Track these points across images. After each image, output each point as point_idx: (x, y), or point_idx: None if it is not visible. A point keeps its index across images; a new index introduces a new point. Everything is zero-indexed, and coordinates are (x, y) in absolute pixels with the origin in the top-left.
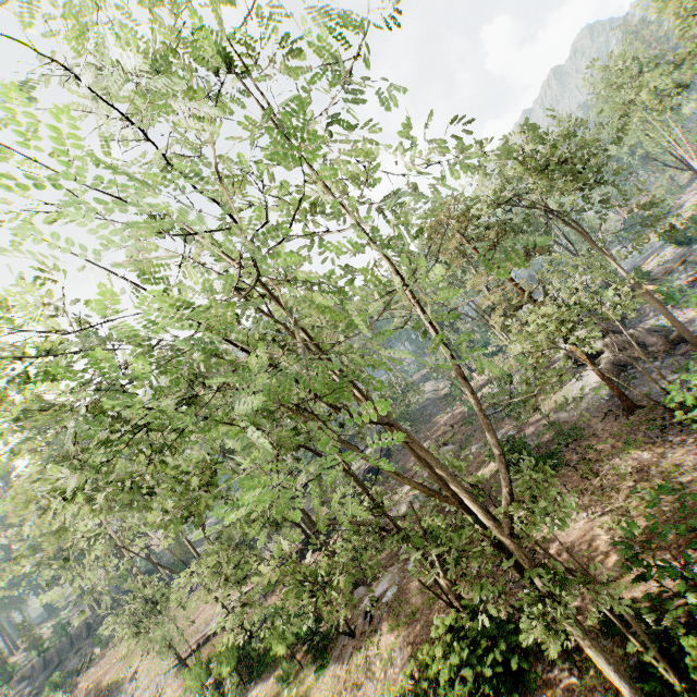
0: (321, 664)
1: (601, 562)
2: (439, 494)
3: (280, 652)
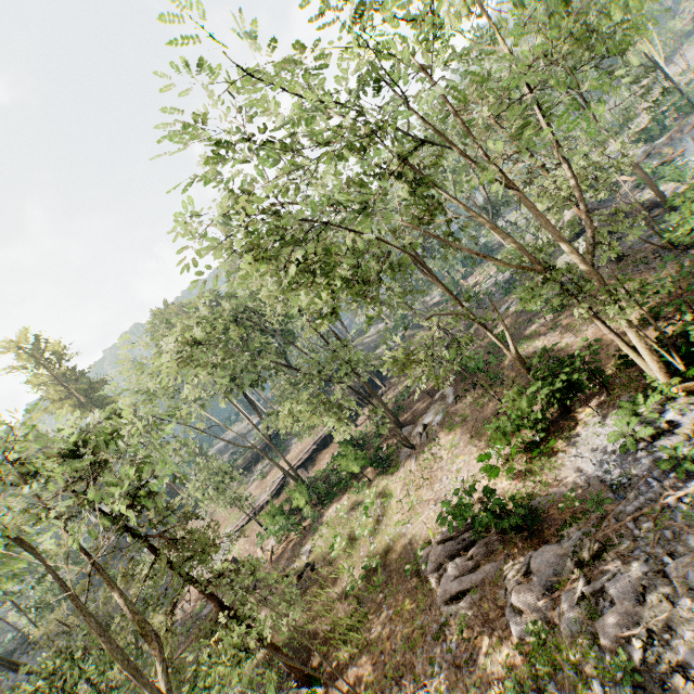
0: (391, 471)
1: (612, 343)
2: (528, 268)
3: (355, 471)
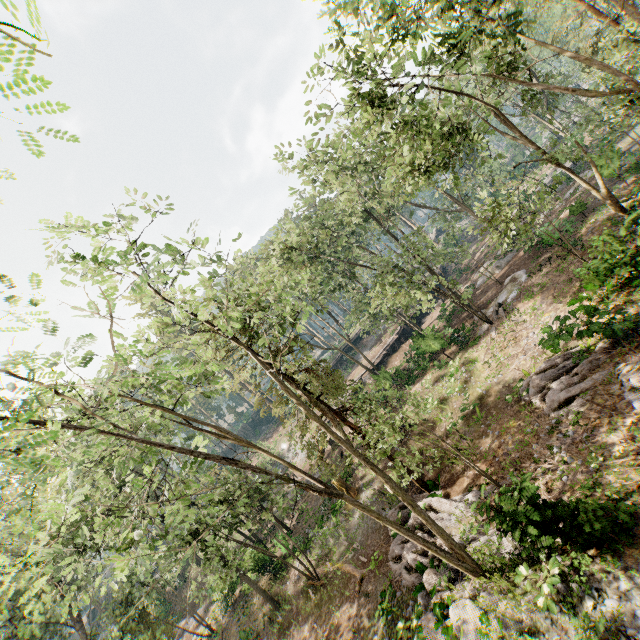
0: (471, 345)
1: None
2: (622, 91)
3: (436, 349)
